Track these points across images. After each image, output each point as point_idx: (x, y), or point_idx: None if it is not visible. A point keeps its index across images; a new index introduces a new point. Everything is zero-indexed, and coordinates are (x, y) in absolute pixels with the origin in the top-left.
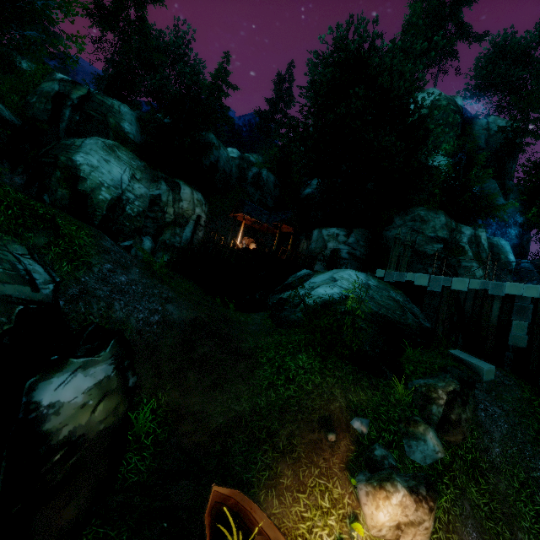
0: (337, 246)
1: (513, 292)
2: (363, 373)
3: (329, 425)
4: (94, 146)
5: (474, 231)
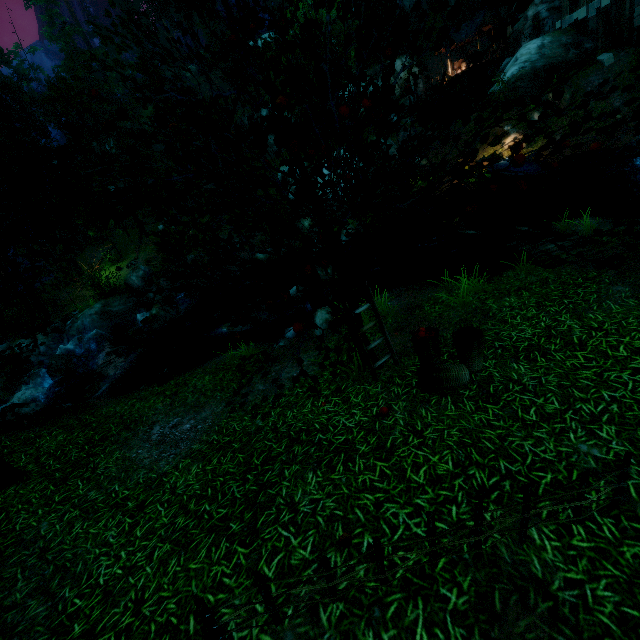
0: (536, 11)
1: None
2: (514, 109)
3: (495, 134)
4: None
5: None
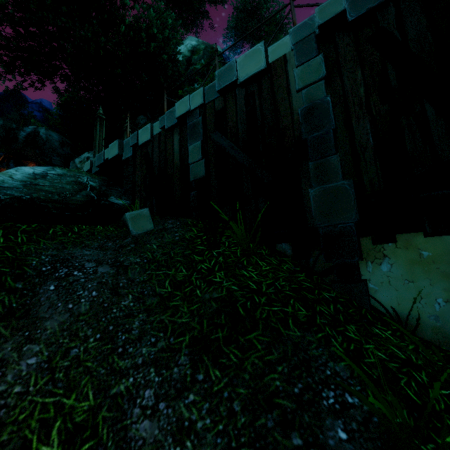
0: None
1: (182, 111)
2: None
3: None
4: None
5: None
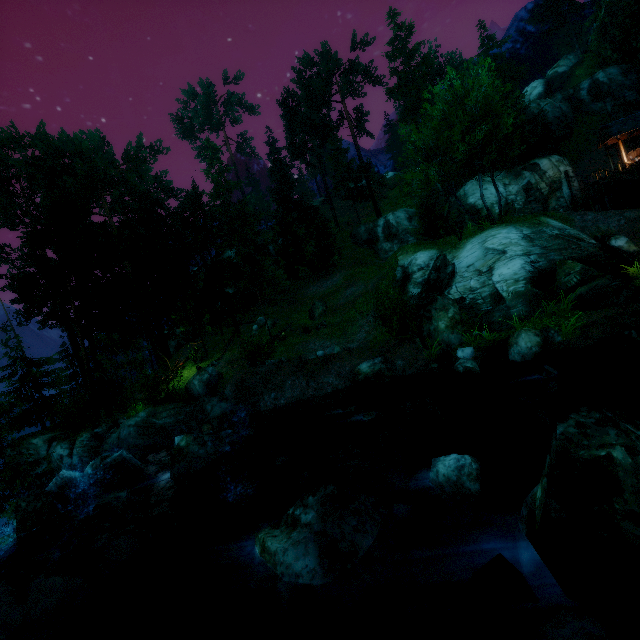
0: None
1: None
2: None
3: None
4: (473, 187)
5: None
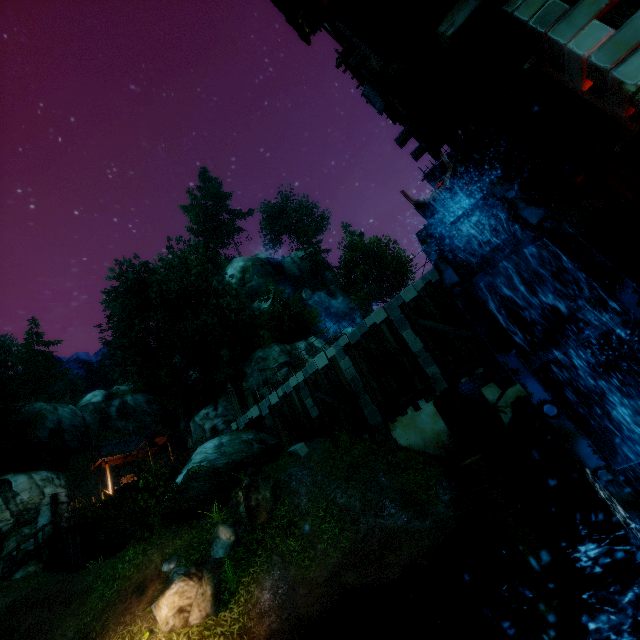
0: (213, 423)
1: (294, 383)
2: (185, 524)
3: (142, 586)
4: None
5: (307, 342)
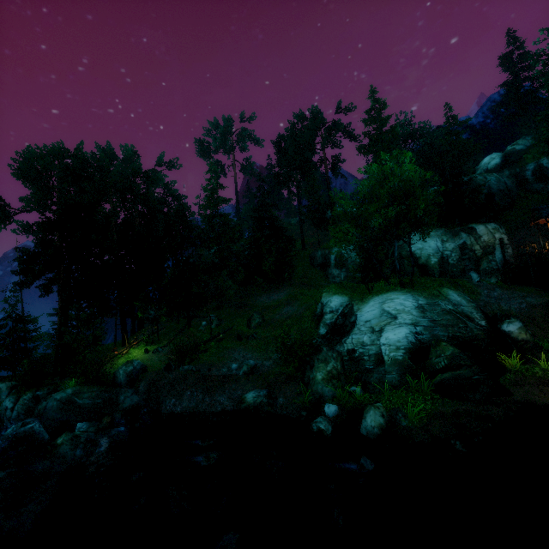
0: None
1: None
2: None
3: None
4: (415, 238)
5: None
